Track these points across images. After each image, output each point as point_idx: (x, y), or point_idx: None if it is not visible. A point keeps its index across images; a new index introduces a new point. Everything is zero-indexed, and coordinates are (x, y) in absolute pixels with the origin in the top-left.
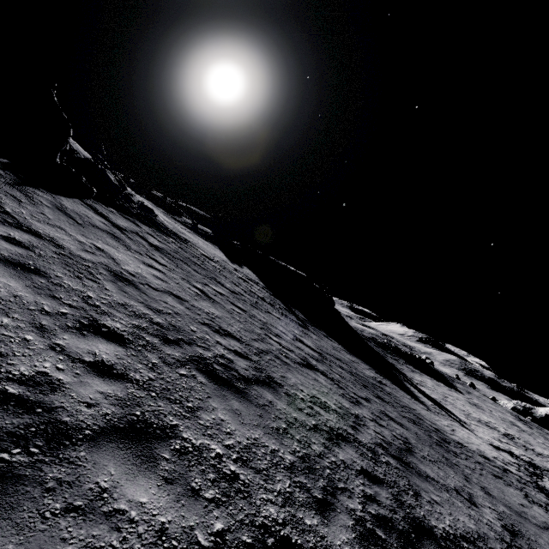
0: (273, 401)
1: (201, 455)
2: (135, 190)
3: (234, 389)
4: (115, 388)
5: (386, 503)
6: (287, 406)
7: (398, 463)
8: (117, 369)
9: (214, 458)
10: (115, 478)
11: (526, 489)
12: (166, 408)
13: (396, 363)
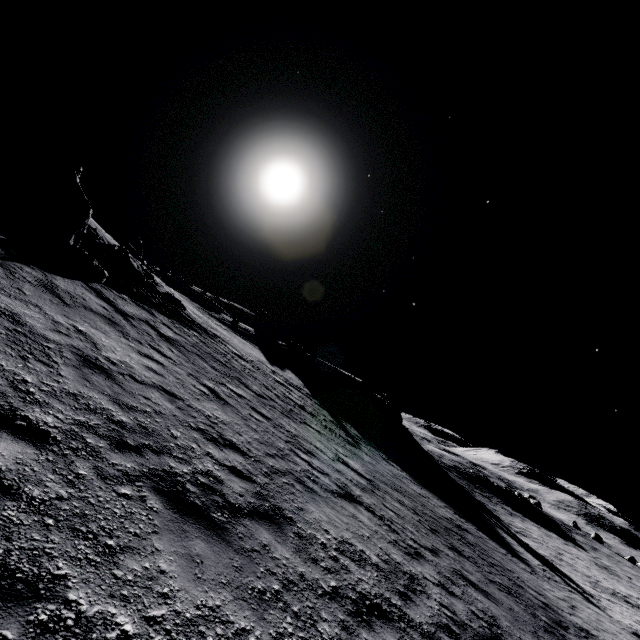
0: (270, 544)
1: (86, 634)
2: (170, 283)
3: (207, 523)
4: None
5: None
6: (293, 553)
7: None
8: (6, 478)
9: None
10: None
11: None
12: (61, 546)
13: (487, 501)
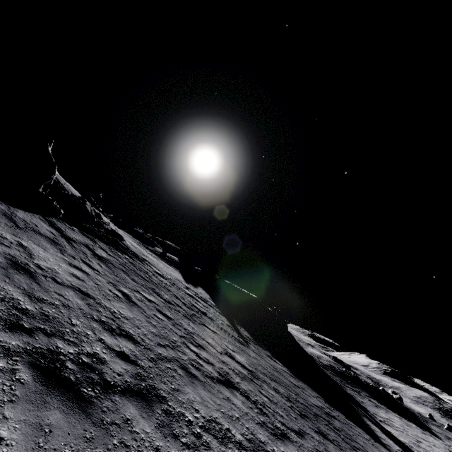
0: (133, 418)
1: None
2: (120, 225)
3: (73, 396)
4: None
5: None
6: (155, 428)
7: None
8: None
9: None
10: None
11: None
12: None
13: (357, 395)
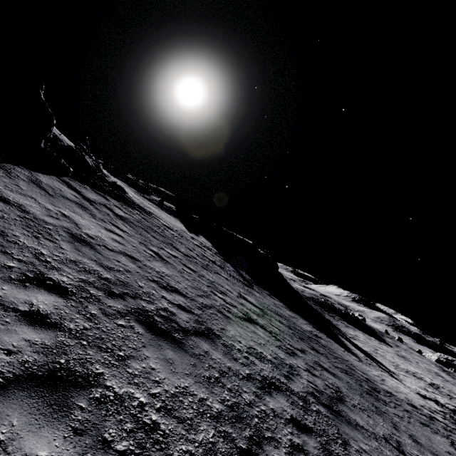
0: (209, 351)
1: (122, 403)
2: (112, 173)
3: (171, 340)
4: (44, 336)
5: (313, 453)
6: (223, 356)
7: (328, 412)
8: (52, 318)
9: (136, 407)
10: (16, 429)
11: (452, 436)
12: (95, 356)
13: (332, 319)
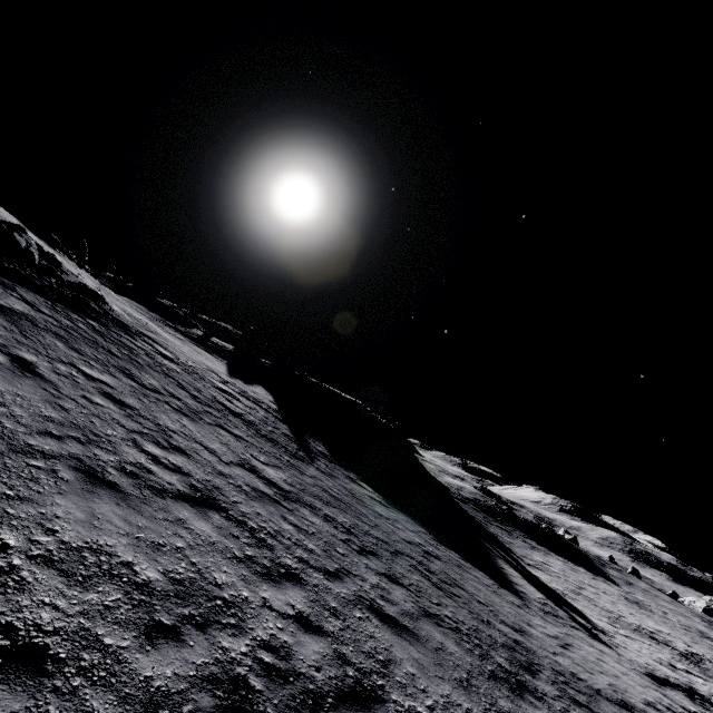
0: None
1: None
2: (124, 291)
3: None
4: None
5: None
6: None
7: None
8: None
9: None
10: None
11: None
12: None
13: (504, 534)
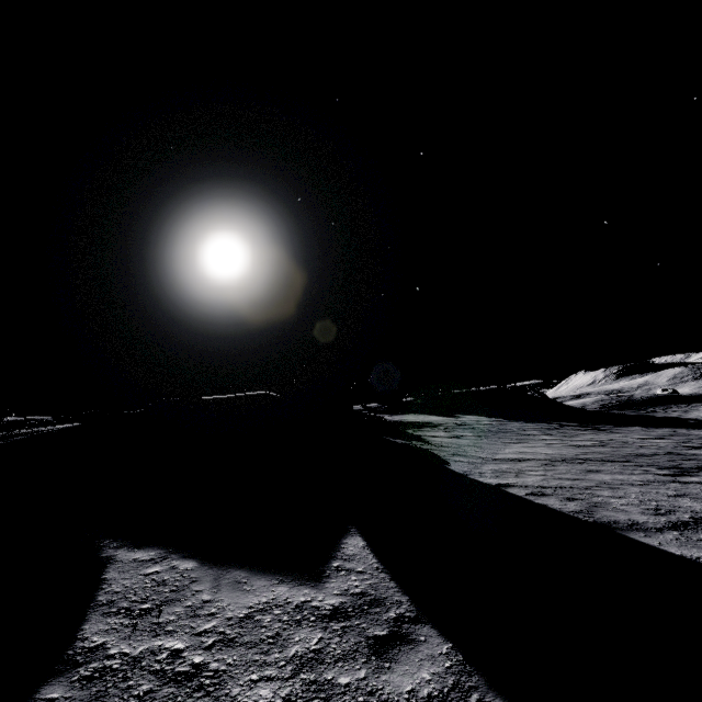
0: None
1: None
2: None
3: None
4: None
5: None
6: None
7: None
8: None
9: None
10: None
11: None
12: None
13: (663, 414)
